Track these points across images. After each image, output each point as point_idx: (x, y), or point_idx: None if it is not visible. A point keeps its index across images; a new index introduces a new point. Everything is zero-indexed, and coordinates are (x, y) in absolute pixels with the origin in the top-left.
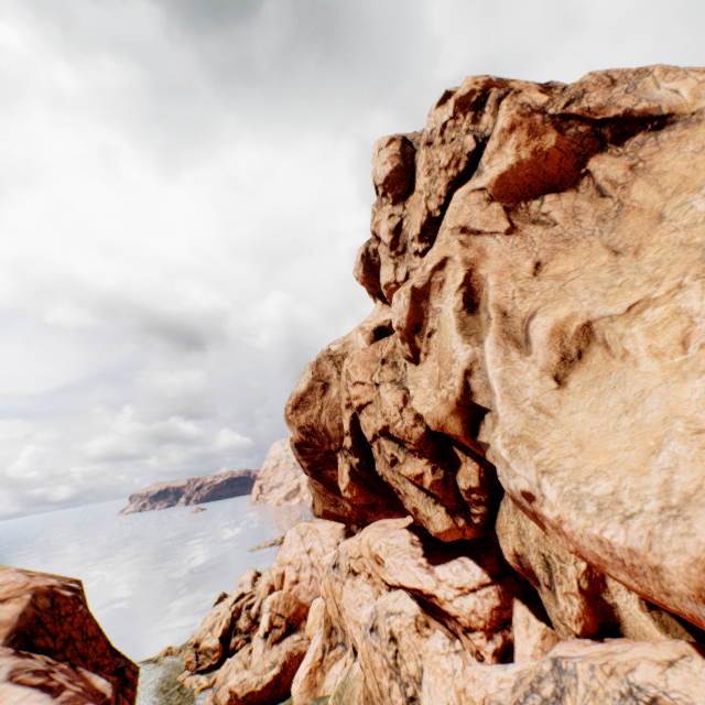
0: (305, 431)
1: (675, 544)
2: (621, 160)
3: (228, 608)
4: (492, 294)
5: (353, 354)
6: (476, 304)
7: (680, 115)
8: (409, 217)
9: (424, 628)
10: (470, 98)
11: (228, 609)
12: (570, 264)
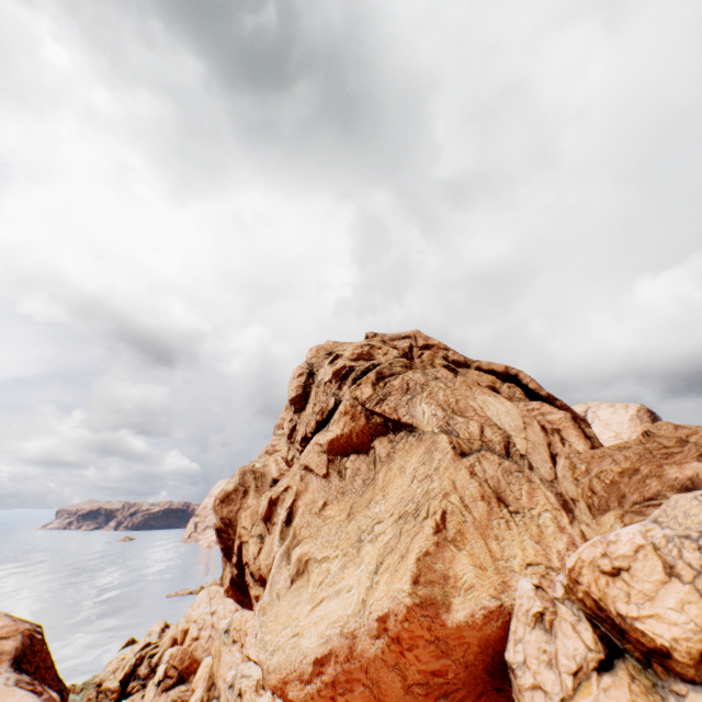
0: (225, 521)
1: (267, 661)
2: (388, 446)
3: (134, 654)
4: (297, 520)
5: (250, 502)
6: (292, 519)
7: (420, 429)
8: (300, 424)
9: (261, 689)
10: (342, 371)
11: (133, 655)
12: (334, 511)
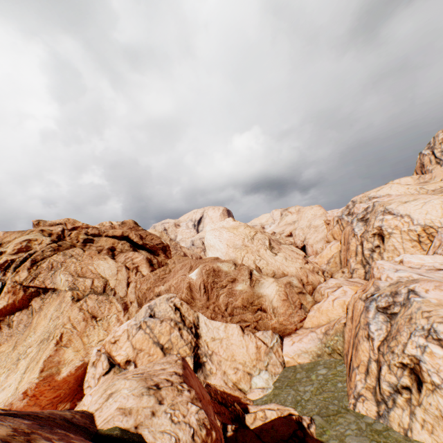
0: None
1: None
2: (41, 302)
3: None
4: None
5: None
6: None
7: (59, 289)
8: None
9: None
10: (6, 264)
11: None
12: (5, 348)
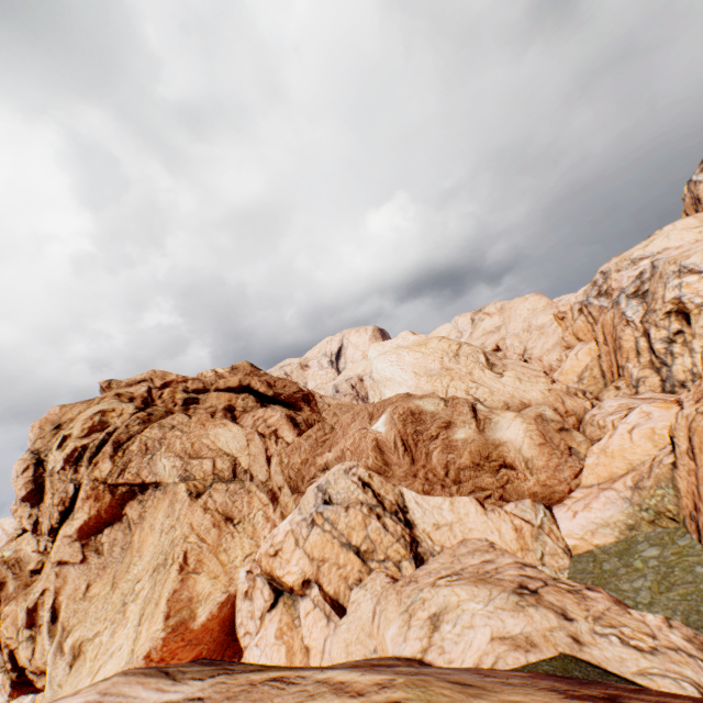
0: None
1: None
2: (140, 507)
3: None
4: (63, 614)
5: (8, 609)
6: (59, 615)
7: (164, 482)
8: (44, 515)
9: None
10: (75, 454)
11: None
12: (99, 588)
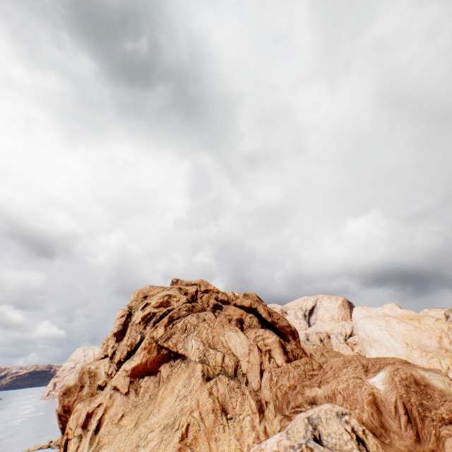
0: (65, 409)
1: None
2: (169, 370)
3: None
4: (102, 429)
5: (78, 406)
6: (100, 428)
7: (189, 357)
8: (119, 349)
9: None
10: (148, 316)
11: None
12: (127, 421)
